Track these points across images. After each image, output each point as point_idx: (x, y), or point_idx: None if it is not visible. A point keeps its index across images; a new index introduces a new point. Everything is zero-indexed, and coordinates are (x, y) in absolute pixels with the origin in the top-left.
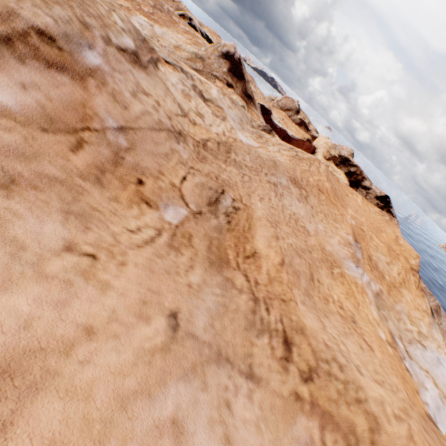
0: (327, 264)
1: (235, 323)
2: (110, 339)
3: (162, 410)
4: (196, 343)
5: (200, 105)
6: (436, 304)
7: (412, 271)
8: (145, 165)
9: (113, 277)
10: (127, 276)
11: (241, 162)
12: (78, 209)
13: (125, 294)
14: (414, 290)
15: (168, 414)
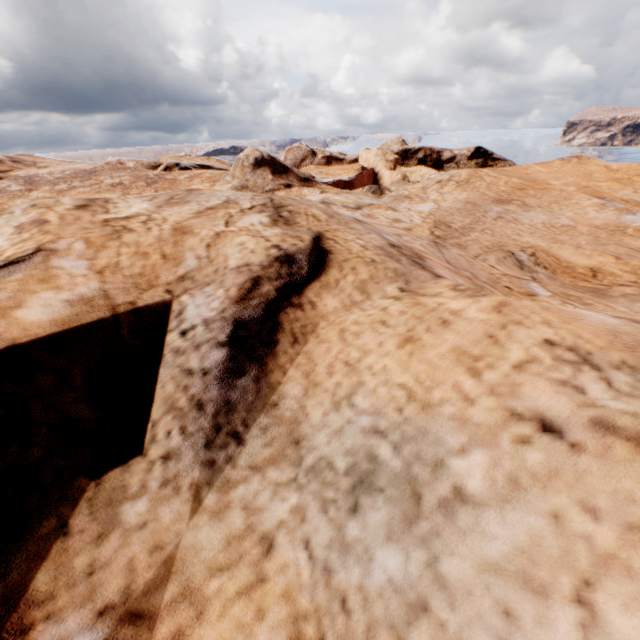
0: (617, 234)
1: None
2: None
3: None
4: None
5: (382, 214)
6: None
7: None
8: (486, 276)
9: None
10: None
11: (464, 225)
12: None
13: None
14: None
15: None
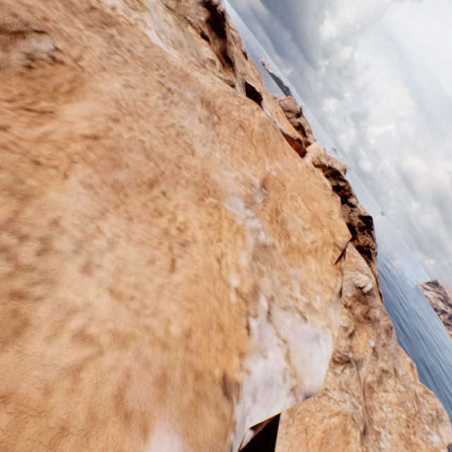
0: (201, 190)
1: None
2: None
3: None
4: None
5: None
6: (388, 324)
7: (334, 247)
8: None
9: None
10: None
11: (123, 44)
12: None
13: None
14: (327, 265)
15: None
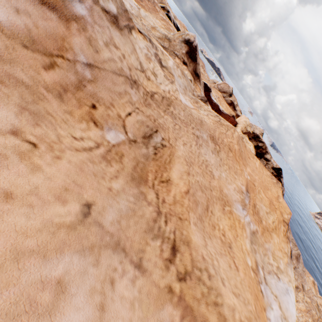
0: (221, 202)
1: (138, 225)
2: (25, 206)
3: (52, 271)
4: (100, 230)
5: (156, 68)
6: (298, 253)
7: (283, 222)
8: (101, 96)
9: (46, 164)
10: (58, 167)
11: (176, 115)
12: (34, 109)
13: (52, 179)
14: (281, 237)
15: (56, 275)
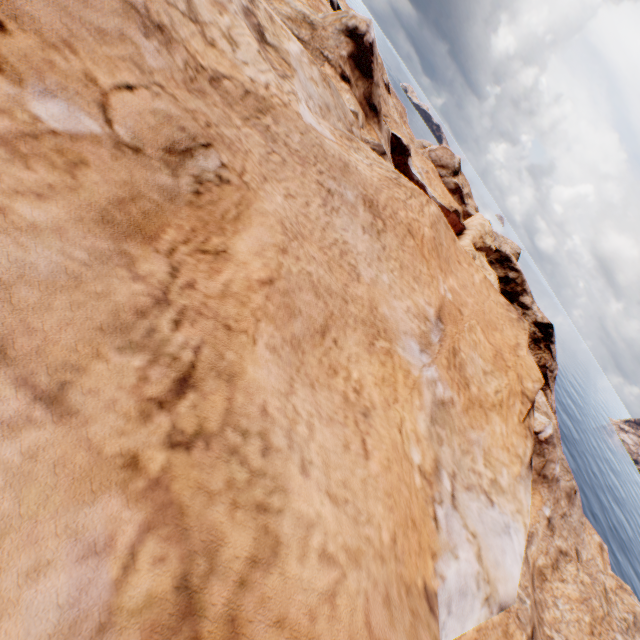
0: (370, 330)
1: (83, 311)
2: None
3: None
4: None
5: (239, 30)
6: (571, 486)
7: (522, 397)
8: (32, 12)
9: None
10: None
11: (279, 136)
12: None
13: None
14: (514, 424)
15: None
